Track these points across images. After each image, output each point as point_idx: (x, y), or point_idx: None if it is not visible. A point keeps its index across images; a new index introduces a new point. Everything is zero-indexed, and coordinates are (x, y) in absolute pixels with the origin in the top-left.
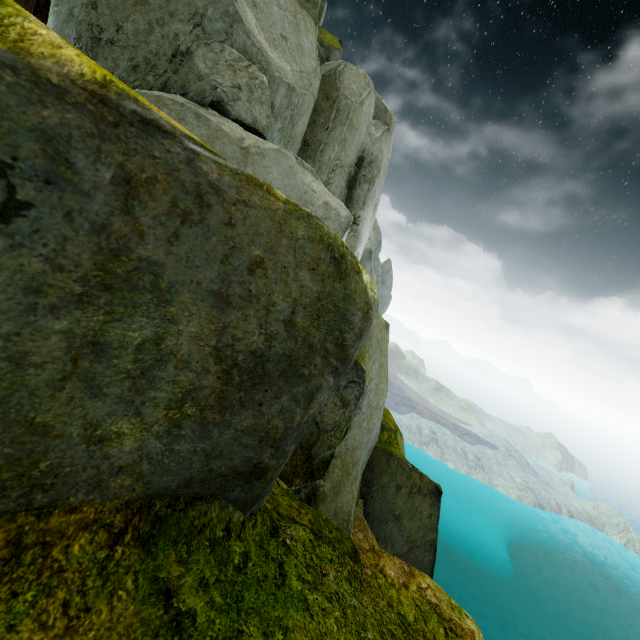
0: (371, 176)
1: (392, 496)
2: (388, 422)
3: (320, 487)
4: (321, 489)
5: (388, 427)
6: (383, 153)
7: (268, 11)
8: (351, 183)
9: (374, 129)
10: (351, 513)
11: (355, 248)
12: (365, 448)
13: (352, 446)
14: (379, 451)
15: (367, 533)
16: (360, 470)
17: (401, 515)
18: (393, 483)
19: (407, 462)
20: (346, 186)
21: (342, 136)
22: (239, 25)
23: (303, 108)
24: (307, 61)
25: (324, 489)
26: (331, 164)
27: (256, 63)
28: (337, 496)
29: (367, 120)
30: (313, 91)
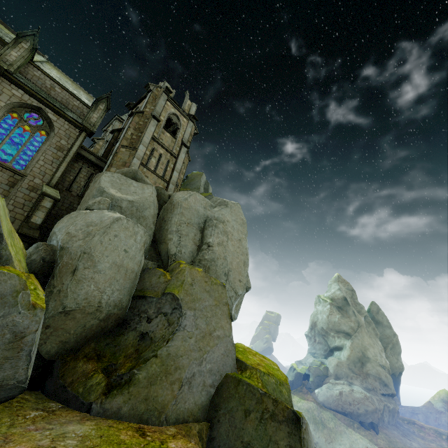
0: (212, 224)
1: (240, 420)
2: (257, 366)
3: (136, 374)
4: (137, 376)
5: (251, 366)
6: (224, 215)
7: (128, 189)
8: (203, 230)
9: (216, 208)
10: (167, 407)
11: (217, 259)
12: (196, 362)
13: (175, 353)
14: (229, 378)
15: (188, 436)
16: (201, 388)
17: (251, 443)
18: (241, 407)
19: (257, 387)
20: (200, 232)
21: (178, 212)
22: (105, 192)
23: (145, 207)
24: (146, 195)
25: (139, 376)
26: (177, 223)
27: (110, 198)
28: (151, 385)
29: (200, 205)
30: (150, 201)
